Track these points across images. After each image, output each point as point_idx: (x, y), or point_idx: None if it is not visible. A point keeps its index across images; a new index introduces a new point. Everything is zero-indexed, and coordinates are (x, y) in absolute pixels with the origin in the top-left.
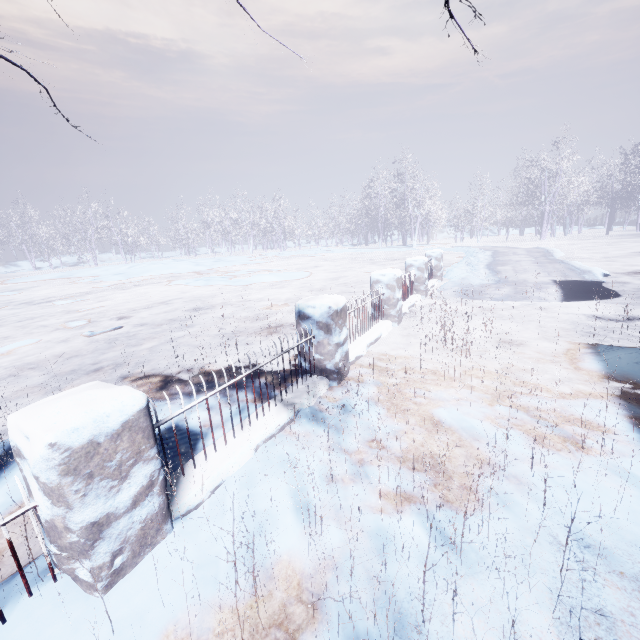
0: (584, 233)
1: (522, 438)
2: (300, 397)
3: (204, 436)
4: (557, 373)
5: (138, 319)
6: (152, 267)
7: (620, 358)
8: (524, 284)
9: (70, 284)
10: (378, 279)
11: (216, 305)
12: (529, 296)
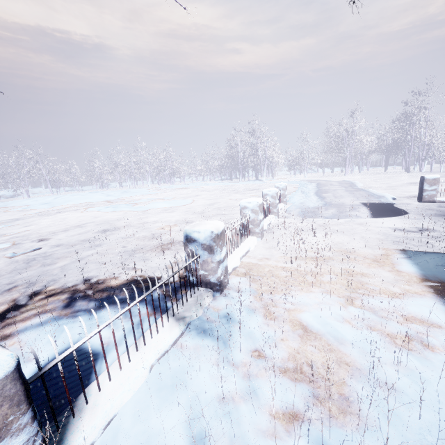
0: (371, 171)
1: (378, 339)
2: (189, 310)
3: (102, 356)
4: (386, 276)
5: (56, 240)
6: (72, 198)
7: (428, 262)
8: (343, 206)
9: (4, 212)
10: (245, 206)
11: (121, 227)
12: (349, 215)
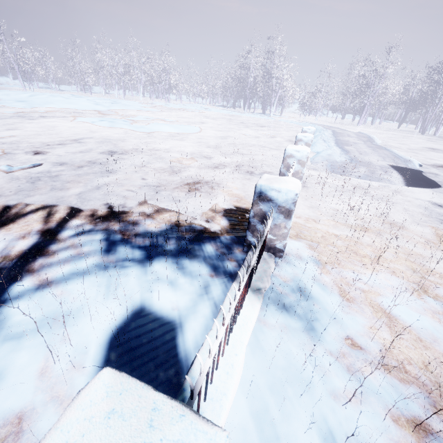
0: (382, 125)
1: None
2: (262, 280)
3: (179, 326)
4: None
5: (54, 155)
6: (53, 99)
7: None
8: (373, 166)
9: None
10: (292, 154)
11: (126, 149)
12: (382, 178)
